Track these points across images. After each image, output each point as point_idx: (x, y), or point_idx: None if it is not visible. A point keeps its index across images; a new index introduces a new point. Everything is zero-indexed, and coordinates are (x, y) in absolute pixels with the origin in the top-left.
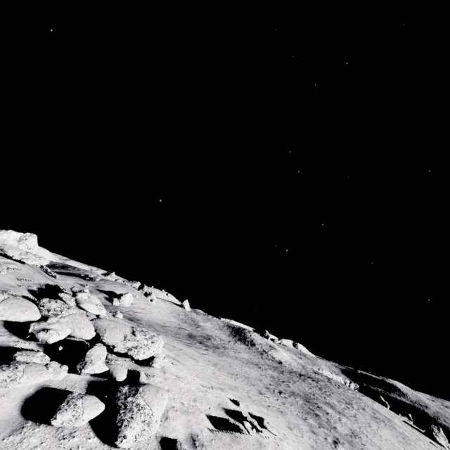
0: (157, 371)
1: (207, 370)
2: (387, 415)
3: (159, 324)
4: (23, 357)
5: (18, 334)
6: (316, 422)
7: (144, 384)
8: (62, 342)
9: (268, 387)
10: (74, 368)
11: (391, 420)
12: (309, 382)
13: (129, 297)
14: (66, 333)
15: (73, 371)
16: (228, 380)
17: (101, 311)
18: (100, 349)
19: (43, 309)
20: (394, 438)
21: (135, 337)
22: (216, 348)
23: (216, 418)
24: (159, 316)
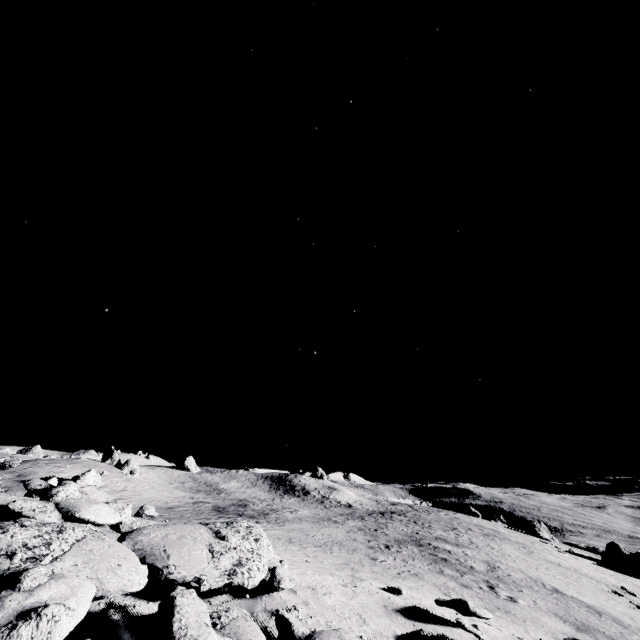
0: (285, 594)
1: (297, 554)
2: (490, 526)
3: (161, 507)
4: None
5: None
6: (453, 569)
7: (310, 638)
8: None
9: (370, 545)
10: None
11: (498, 531)
12: (398, 518)
13: (92, 478)
14: (87, 598)
15: None
16: (329, 558)
17: (124, 514)
18: (189, 603)
19: None
20: (519, 552)
21: (227, 543)
22: (265, 515)
23: (405, 634)
24: (155, 495)
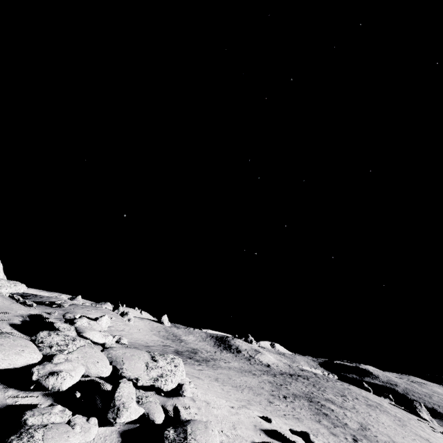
0: (187, 400)
1: (216, 387)
2: (376, 400)
3: (143, 345)
4: (36, 418)
5: (15, 385)
6: (329, 422)
7: (188, 421)
8: (73, 385)
9: (272, 393)
10: (104, 418)
11: (381, 404)
12: (302, 380)
13: (105, 320)
14: (80, 373)
15: (104, 423)
16: (237, 395)
17: (107, 338)
18: (127, 387)
19: (43, 345)
20: (393, 422)
21: (157, 364)
22: (207, 361)
23: None
24: (141, 336)
